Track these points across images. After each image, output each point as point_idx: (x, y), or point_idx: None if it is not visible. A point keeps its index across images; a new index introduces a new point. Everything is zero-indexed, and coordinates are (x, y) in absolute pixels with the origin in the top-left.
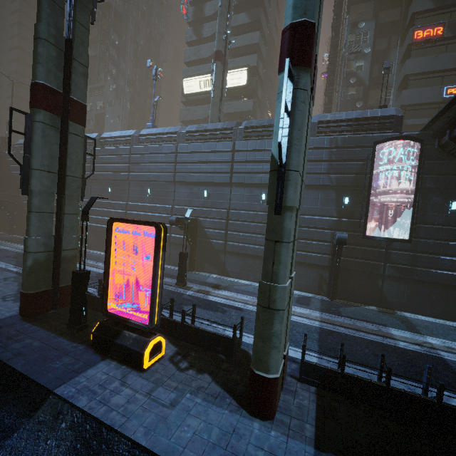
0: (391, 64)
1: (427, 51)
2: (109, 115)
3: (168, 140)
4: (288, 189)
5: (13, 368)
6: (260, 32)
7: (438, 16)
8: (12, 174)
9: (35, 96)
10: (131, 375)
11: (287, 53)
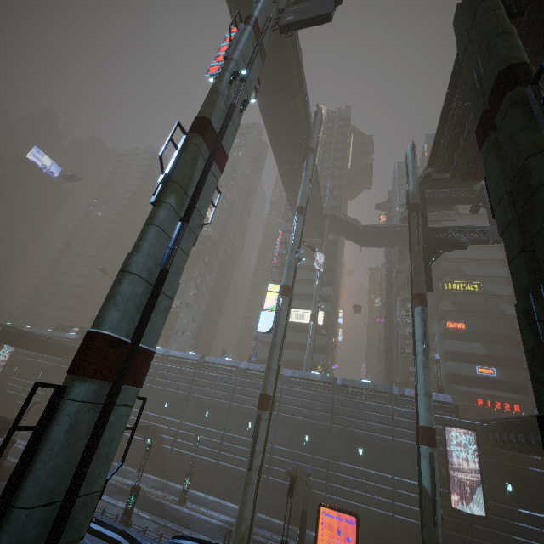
0: (433, 334)
1: (457, 336)
2: (184, 314)
3: None
4: (437, 511)
5: None
6: (332, 286)
7: (459, 315)
8: None
9: (265, 403)
10: None
11: (426, 439)
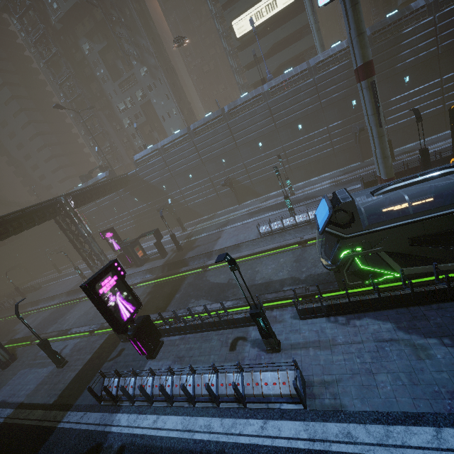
0: None
1: None
2: (155, 99)
3: (300, 79)
4: None
5: None
6: None
7: None
8: (150, 184)
9: (371, 69)
10: None
11: None
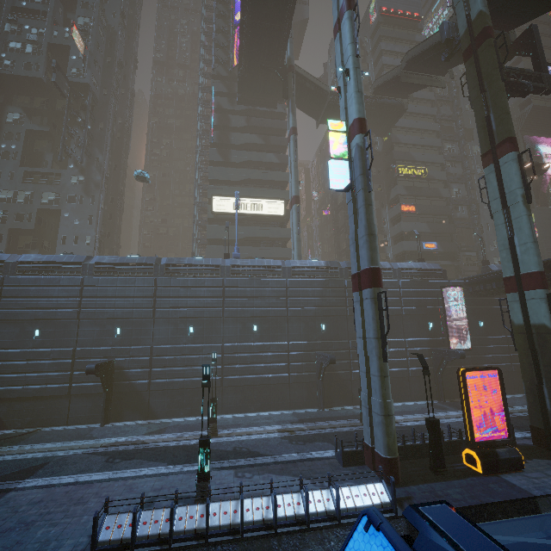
0: (384, 219)
1: (409, 219)
2: (70, 213)
3: (271, 273)
4: None
5: (496, 502)
6: (284, 171)
7: (410, 199)
8: None
9: (380, 278)
10: (526, 474)
11: (542, 283)
